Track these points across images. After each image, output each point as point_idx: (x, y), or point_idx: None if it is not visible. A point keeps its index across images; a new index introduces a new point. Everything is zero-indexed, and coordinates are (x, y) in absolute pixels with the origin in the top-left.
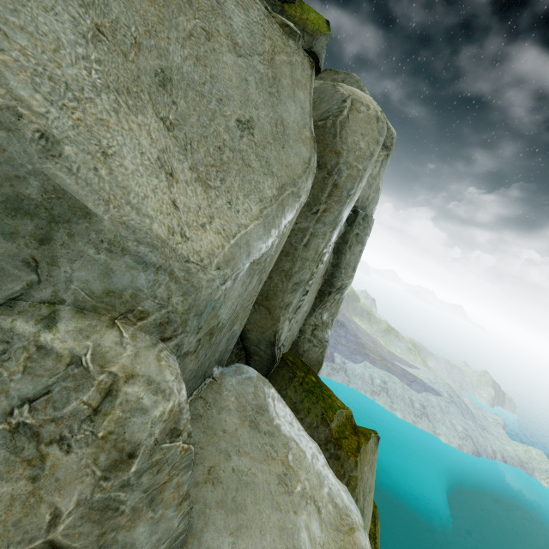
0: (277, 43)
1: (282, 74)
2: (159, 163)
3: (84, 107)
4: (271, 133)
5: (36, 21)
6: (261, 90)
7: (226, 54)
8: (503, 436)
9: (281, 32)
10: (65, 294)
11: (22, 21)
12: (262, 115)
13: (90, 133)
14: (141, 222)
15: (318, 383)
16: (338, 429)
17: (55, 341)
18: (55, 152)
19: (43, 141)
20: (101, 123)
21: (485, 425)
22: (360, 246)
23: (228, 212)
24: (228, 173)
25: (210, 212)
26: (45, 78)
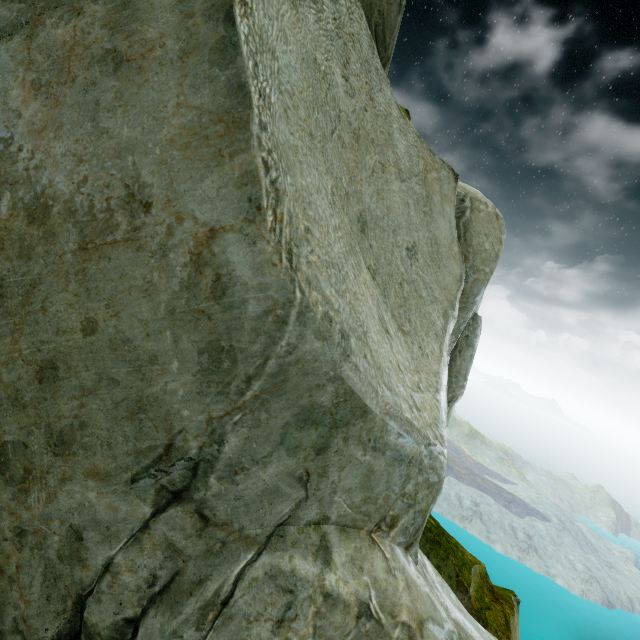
0: (428, 161)
1: (433, 191)
2: (380, 322)
3: (347, 285)
4: (428, 254)
5: (317, 207)
6: (418, 211)
7: (394, 182)
8: (637, 576)
9: (428, 149)
10: (329, 509)
11: (313, 211)
12: (421, 236)
13: (355, 314)
14: (396, 406)
15: (438, 526)
16: (476, 595)
17: (339, 584)
18: (348, 350)
19: (342, 341)
20: (355, 297)
21: (612, 562)
22: (471, 350)
23: (423, 360)
24: (410, 311)
25: (415, 366)
26: (330, 266)
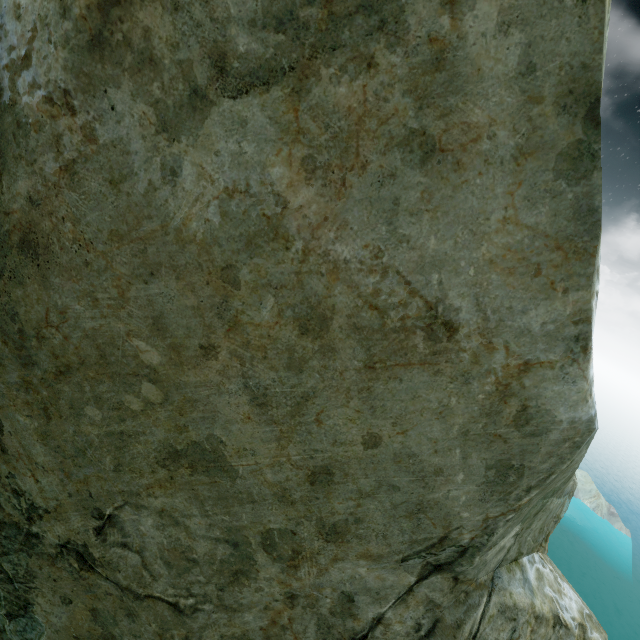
0: None
1: None
2: None
3: None
4: None
5: None
6: None
7: None
8: None
9: None
10: (523, 547)
11: None
12: None
13: None
14: None
15: None
16: None
17: (542, 607)
18: None
19: None
20: None
21: None
22: None
23: None
24: None
25: None
26: None
